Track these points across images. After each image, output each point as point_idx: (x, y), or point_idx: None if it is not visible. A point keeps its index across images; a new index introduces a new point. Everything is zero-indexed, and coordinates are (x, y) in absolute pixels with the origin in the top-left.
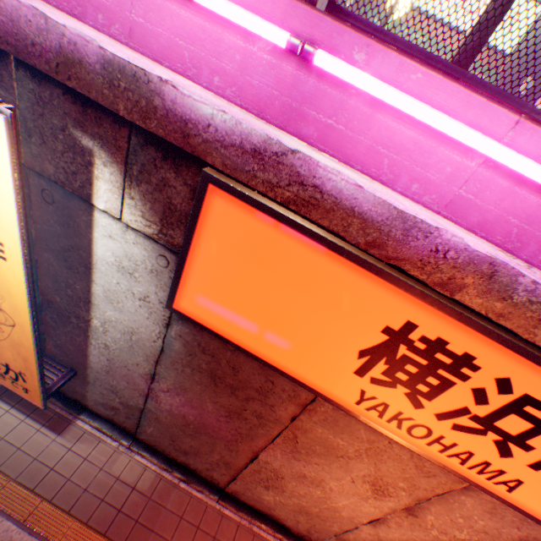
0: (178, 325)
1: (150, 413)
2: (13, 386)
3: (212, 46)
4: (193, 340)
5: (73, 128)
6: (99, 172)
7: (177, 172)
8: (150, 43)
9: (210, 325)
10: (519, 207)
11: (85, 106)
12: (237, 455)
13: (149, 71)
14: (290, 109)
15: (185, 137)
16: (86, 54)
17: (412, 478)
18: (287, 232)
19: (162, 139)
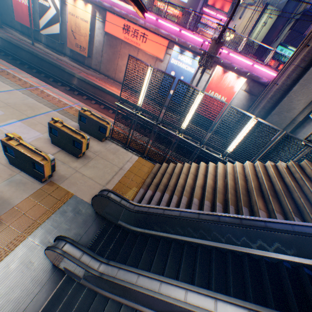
0: (105, 37)
1: (102, 62)
2: (83, 54)
3: (107, 0)
4: (107, 39)
5: (95, 9)
6: (97, 14)
7: (104, 12)
8: (102, 0)
9: (109, 33)
10: (132, 12)
11: (96, 7)
12: (115, 66)
13: (102, 2)
14: (114, 5)
15: (105, 8)
16: (97, 1)
17: (134, 55)
18: (114, 16)
19: (103, 9)
